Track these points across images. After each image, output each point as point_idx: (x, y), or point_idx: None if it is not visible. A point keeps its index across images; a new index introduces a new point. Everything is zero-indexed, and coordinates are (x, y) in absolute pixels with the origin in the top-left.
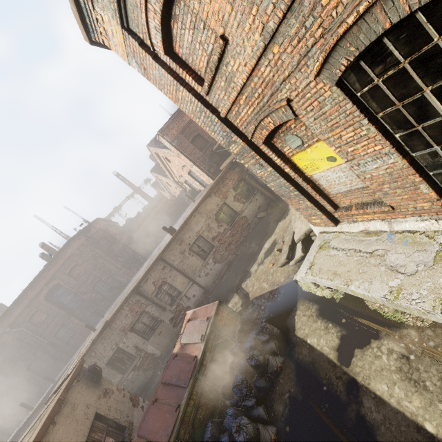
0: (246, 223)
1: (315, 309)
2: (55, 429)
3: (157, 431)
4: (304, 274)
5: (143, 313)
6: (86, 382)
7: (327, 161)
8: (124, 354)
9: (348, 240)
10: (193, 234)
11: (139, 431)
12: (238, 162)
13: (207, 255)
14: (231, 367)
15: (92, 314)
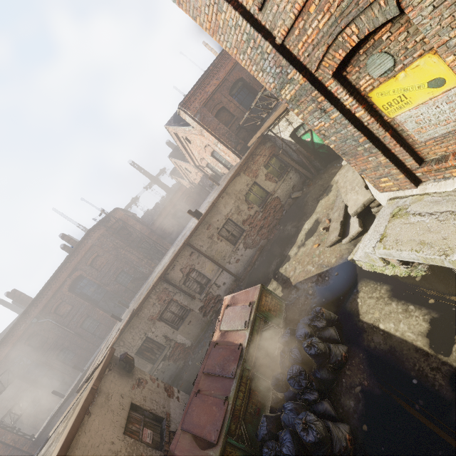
0: (279, 204)
1: (385, 289)
2: (90, 420)
3: (203, 426)
4: (371, 249)
5: (172, 302)
6: (118, 372)
7: (427, 88)
8: (153, 344)
9: (438, 202)
10: (222, 217)
11: (182, 424)
12: (270, 135)
13: (237, 240)
14: (281, 356)
15: (116, 305)
